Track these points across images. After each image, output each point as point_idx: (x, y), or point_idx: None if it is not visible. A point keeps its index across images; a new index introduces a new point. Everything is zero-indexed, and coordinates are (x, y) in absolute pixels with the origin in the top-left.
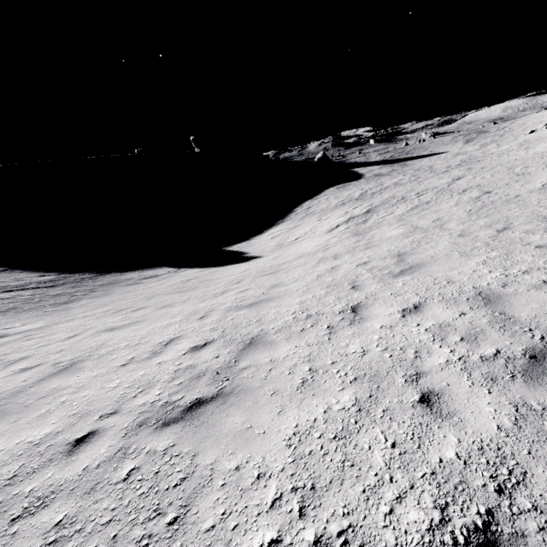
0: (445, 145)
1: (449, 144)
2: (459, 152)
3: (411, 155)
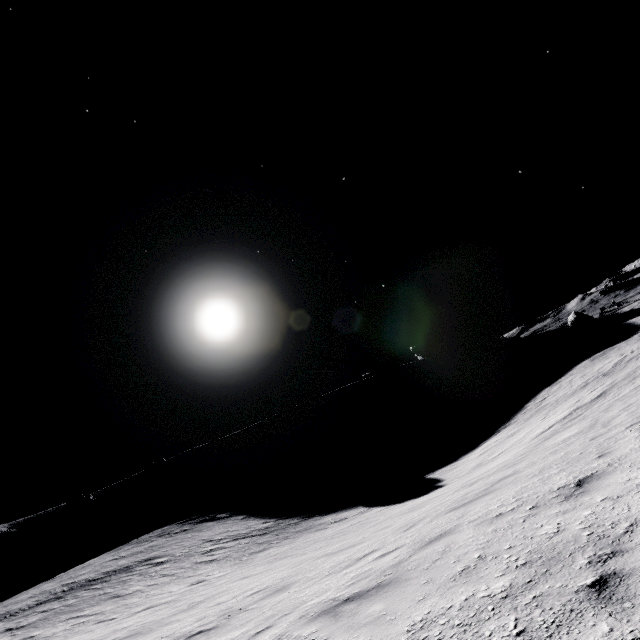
0: None
1: None
2: None
3: None
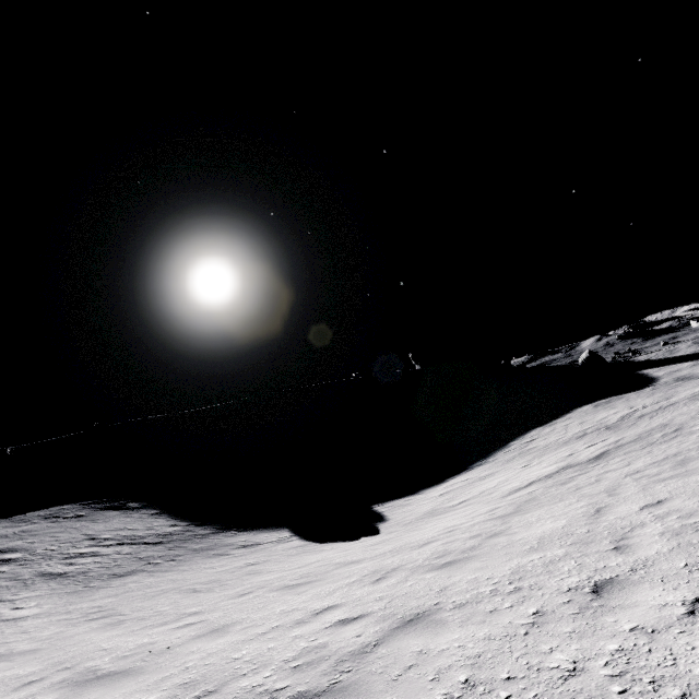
0: None
1: None
2: None
3: None
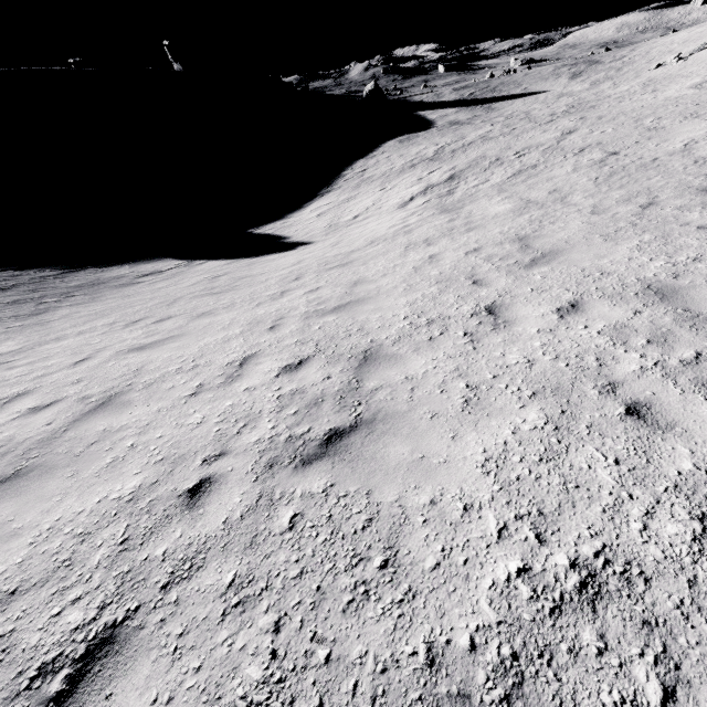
0: (545, 81)
1: (550, 80)
2: (563, 92)
3: (499, 93)
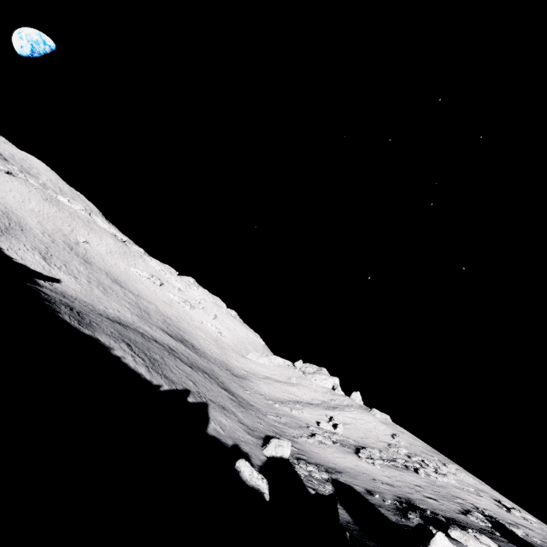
0: None
1: None
2: None
3: None
